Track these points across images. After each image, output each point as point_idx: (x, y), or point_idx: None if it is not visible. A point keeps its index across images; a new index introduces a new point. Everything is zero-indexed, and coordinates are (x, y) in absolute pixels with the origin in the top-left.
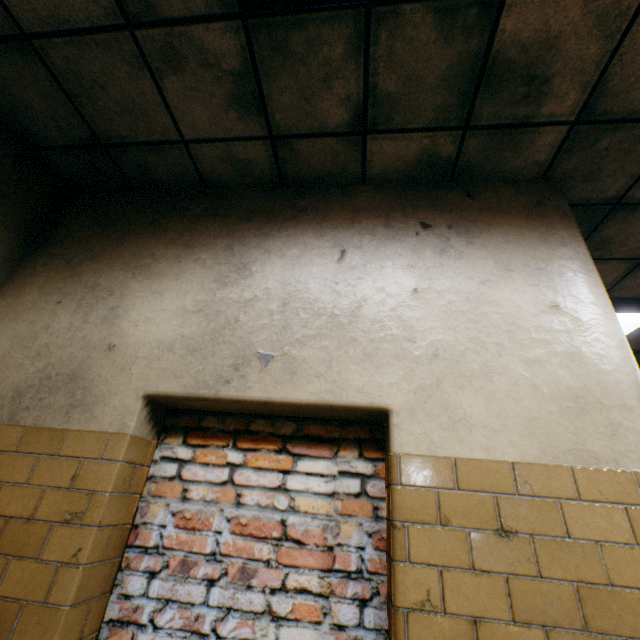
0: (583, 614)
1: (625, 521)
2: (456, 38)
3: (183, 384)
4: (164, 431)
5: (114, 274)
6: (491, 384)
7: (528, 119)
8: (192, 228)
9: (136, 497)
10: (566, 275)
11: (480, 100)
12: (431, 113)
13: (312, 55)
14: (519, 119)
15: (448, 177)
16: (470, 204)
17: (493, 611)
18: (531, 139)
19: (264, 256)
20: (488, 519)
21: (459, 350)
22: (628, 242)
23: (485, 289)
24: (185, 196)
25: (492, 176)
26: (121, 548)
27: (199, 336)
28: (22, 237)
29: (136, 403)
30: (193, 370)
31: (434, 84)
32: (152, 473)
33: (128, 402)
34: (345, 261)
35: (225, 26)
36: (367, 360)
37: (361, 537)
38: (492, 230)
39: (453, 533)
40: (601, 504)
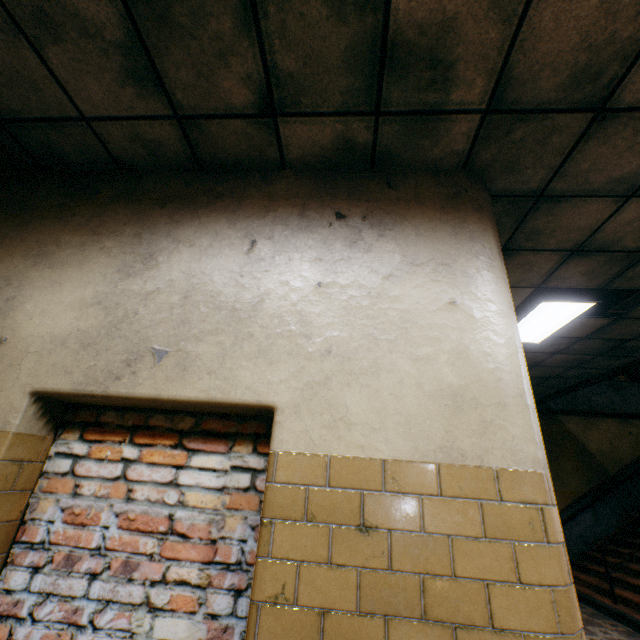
0: (424, 604)
1: (478, 516)
2: (349, 15)
3: (72, 380)
4: (63, 426)
5: (14, 262)
6: (377, 382)
7: (439, 106)
8: (102, 213)
9: (26, 493)
10: (469, 271)
11: (387, 84)
12: (339, 96)
13: (200, 28)
14: (430, 106)
15: (369, 164)
16: (388, 194)
17: (342, 603)
18: (446, 127)
19: (172, 245)
20: (352, 515)
21: (352, 347)
22: (557, 234)
23: (388, 284)
24: (99, 178)
25: (413, 165)
26: (6, 544)
27: (95, 330)
28: None
29: (22, 400)
30: (84, 366)
31: (336, 65)
32: (47, 469)
33: (14, 399)
34: (254, 252)
35: None
36: (261, 357)
37: (246, 530)
38: (405, 222)
39: (317, 529)
40: (460, 500)
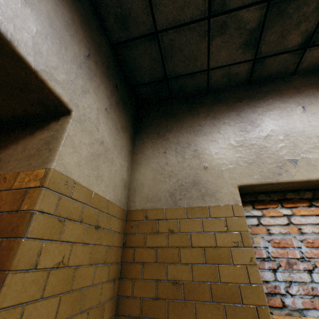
0: None
1: None
2: None
3: (255, 178)
4: None
5: (185, 136)
6: None
7: None
8: (212, 110)
9: None
10: None
11: None
12: None
13: (296, 12)
14: None
15: None
16: None
17: None
18: None
19: (259, 116)
20: None
21: None
22: None
23: None
24: (198, 97)
25: None
26: None
27: (249, 156)
28: (133, 127)
29: (236, 190)
30: (256, 171)
31: None
32: None
33: (231, 190)
34: (307, 111)
35: (257, 7)
36: None
37: None
38: None
39: None
40: None
